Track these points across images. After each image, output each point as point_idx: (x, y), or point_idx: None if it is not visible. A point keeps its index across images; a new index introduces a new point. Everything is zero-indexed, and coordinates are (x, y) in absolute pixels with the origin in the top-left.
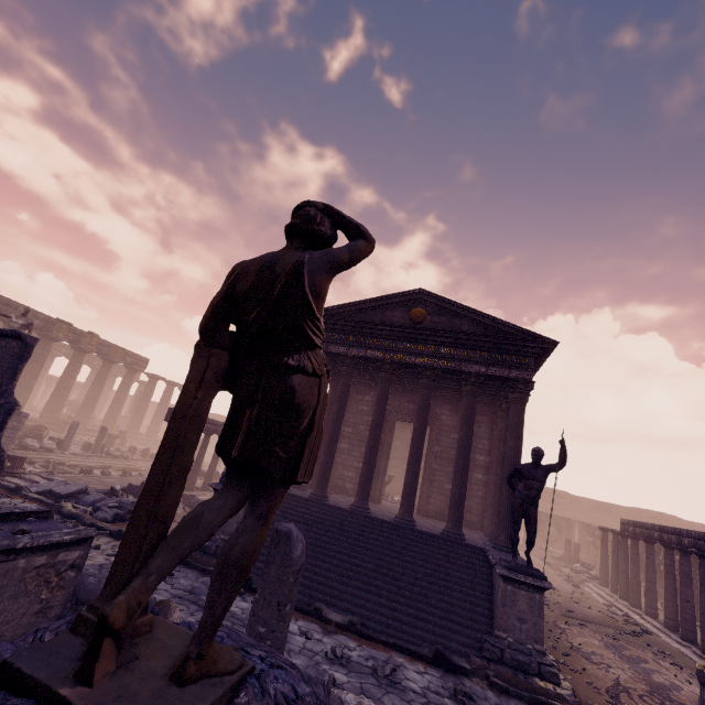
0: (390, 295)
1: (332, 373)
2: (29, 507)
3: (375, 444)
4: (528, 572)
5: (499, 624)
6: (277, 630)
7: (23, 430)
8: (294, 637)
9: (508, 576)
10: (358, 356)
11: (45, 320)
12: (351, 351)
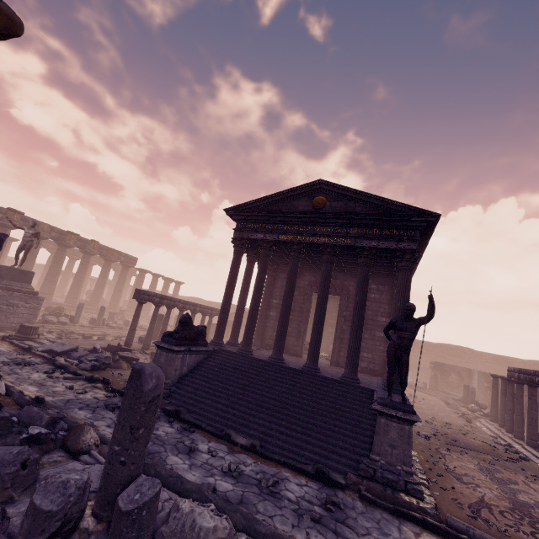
0: (295, 188)
1: (256, 257)
2: (34, 360)
3: (286, 309)
4: (399, 407)
5: (373, 449)
6: (130, 449)
7: (49, 310)
8: (201, 454)
9: (381, 411)
10: (272, 240)
11: (59, 232)
12: (267, 237)
